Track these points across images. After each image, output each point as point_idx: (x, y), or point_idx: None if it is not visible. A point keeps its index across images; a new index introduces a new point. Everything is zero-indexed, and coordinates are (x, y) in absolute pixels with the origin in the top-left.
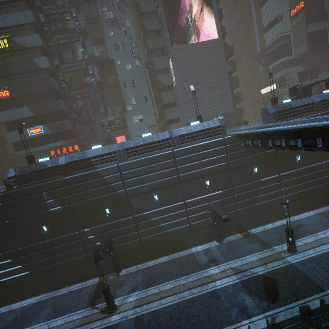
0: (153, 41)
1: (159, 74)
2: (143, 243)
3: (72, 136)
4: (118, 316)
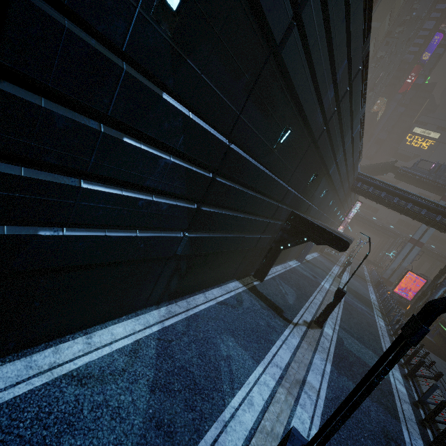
0: None
1: None
2: None
3: None
4: (329, 329)
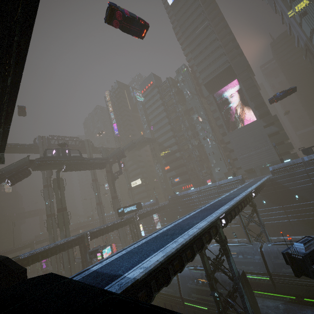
0: (222, 129)
1: (228, 143)
2: None
3: (189, 181)
4: None
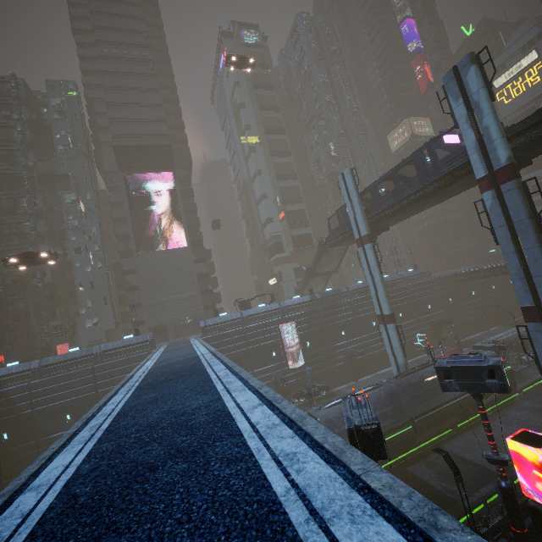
0: (124, 244)
1: (128, 273)
2: None
3: None
4: None
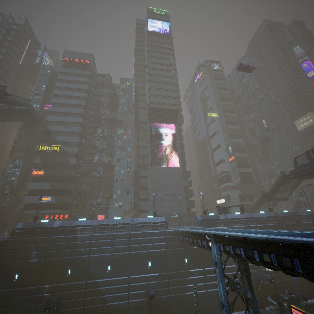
0: (142, 160)
1: (141, 178)
2: (85, 312)
3: (67, 207)
4: None
